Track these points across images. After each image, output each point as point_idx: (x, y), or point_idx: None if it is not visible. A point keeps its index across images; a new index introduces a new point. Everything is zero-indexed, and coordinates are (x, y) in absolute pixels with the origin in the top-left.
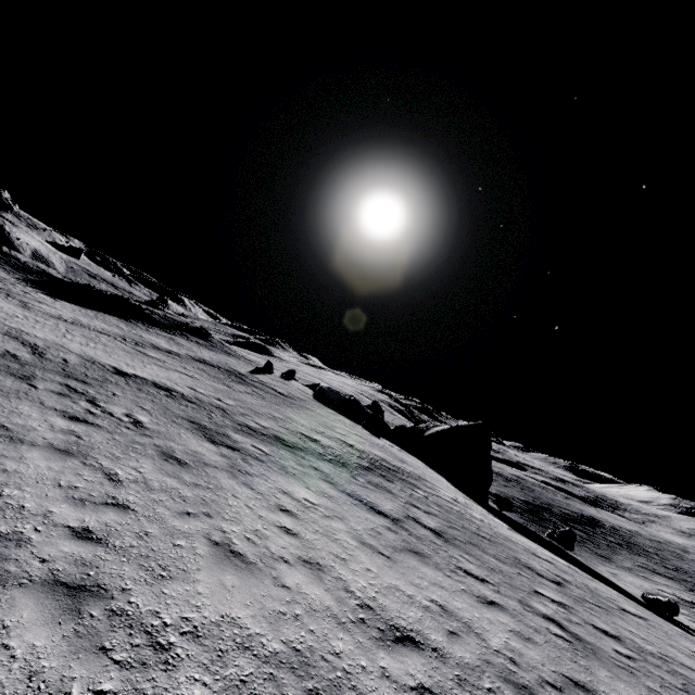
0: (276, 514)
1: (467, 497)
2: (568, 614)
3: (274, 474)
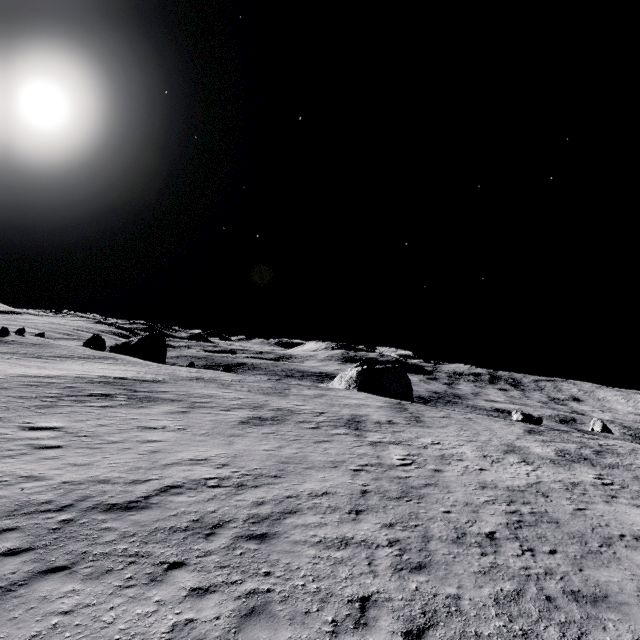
0: (77, 364)
1: (147, 361)
2: (154, 367)
3: (68, 361)
